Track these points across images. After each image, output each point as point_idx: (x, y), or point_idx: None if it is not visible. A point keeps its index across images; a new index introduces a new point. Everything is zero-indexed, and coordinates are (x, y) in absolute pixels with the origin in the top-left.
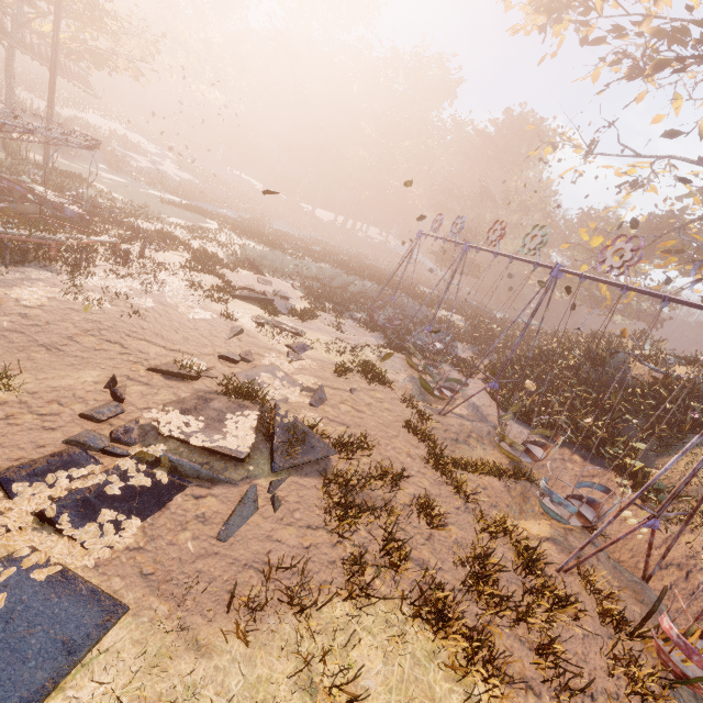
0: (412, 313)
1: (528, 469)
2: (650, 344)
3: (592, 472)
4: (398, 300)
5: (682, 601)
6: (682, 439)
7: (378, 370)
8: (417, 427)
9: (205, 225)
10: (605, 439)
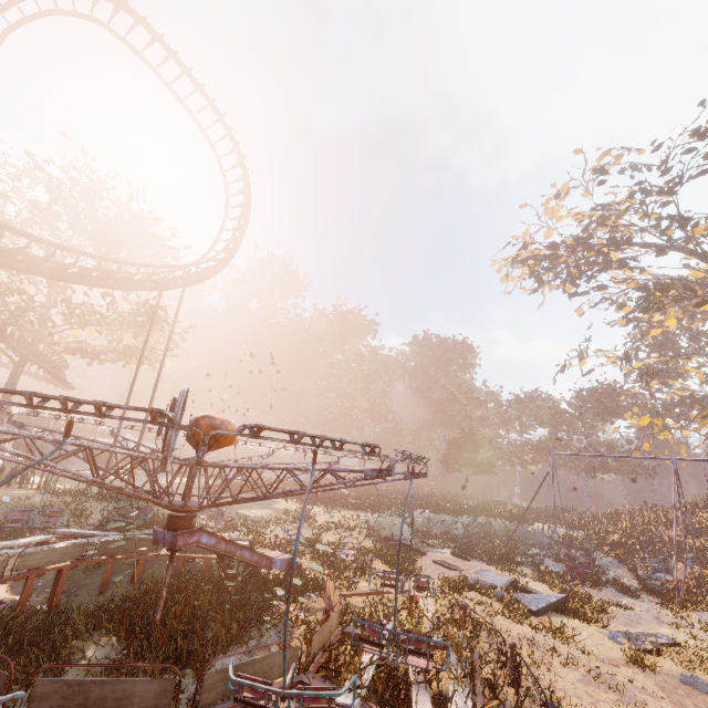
0: (534, 539)
1: None
2: None
3: None
4: (499, 527)
5: None
6: None
7: None
8: None
9: (280, 506)
10: None
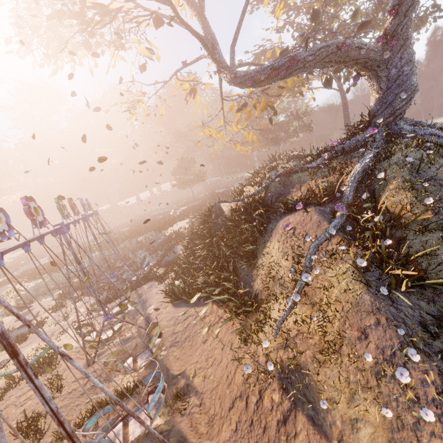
0: (154, 244)
1: (167, 356)
2: (284, 156)
3: (220, 315)
4: (147, 240)
5: (244, 439)
6: (257, 246)
7: (52, 356)
8: (41, 414)
9: (3, 293)
10: (218, 283)
